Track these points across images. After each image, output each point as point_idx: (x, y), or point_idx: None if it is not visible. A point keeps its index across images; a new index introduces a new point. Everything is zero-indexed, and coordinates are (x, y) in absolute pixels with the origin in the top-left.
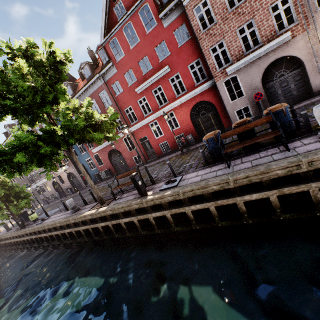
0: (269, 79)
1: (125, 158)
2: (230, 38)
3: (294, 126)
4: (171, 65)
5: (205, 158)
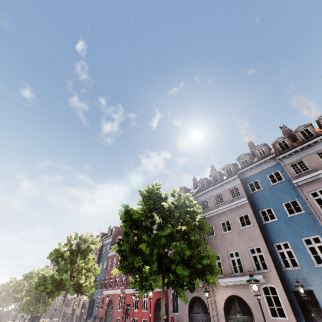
0: (194, 309)
1: (113, 314)
2: None
3: None
4: None
5: None
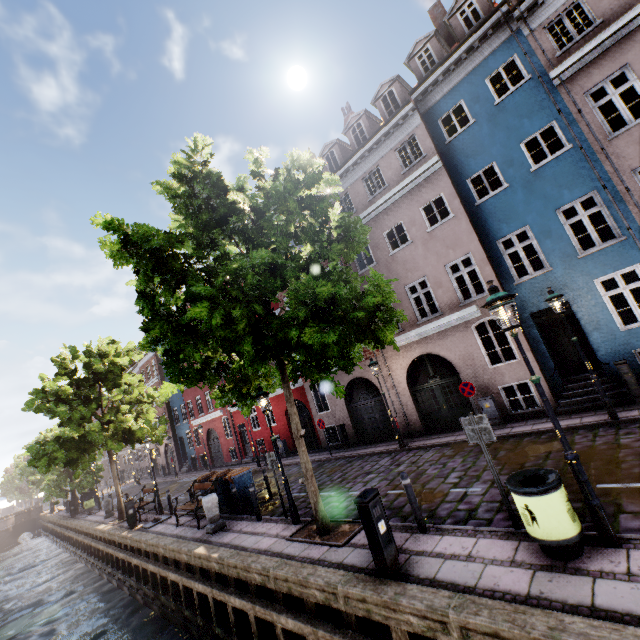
0: (355, 398)
1: (222, 445)
2: None
3: (282, 492)
4: None
5: None
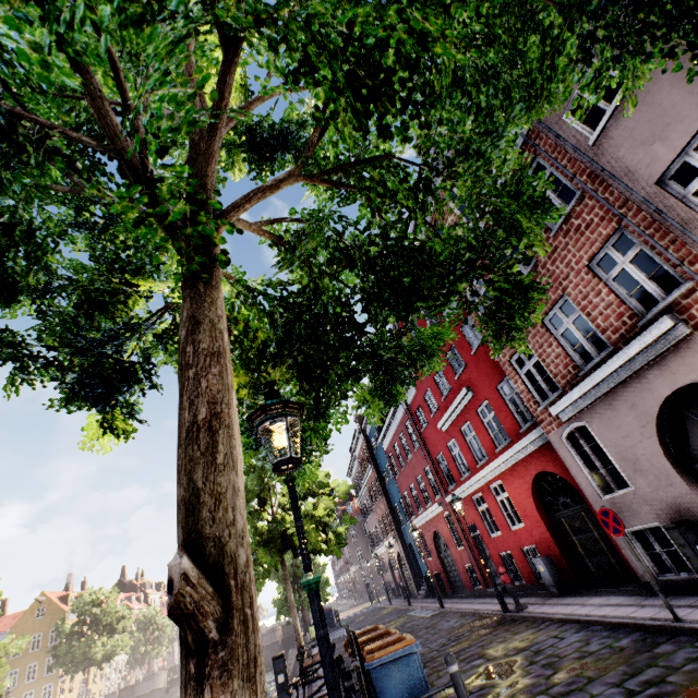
0: None
1: (454, 560)
2: (536, 338)
3: None
4: (473, 385)
5: (345, 692)
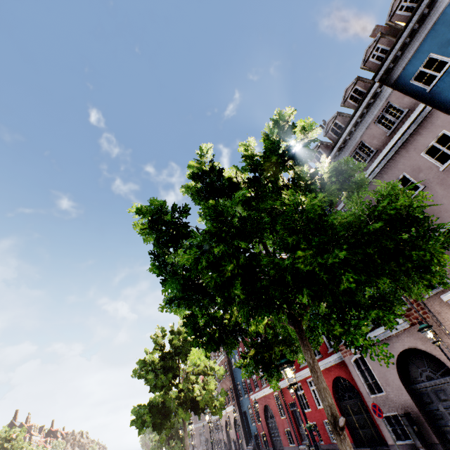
0: (413, 376)
1: (277, 425)
2: None
3: None
4: None
5: None
